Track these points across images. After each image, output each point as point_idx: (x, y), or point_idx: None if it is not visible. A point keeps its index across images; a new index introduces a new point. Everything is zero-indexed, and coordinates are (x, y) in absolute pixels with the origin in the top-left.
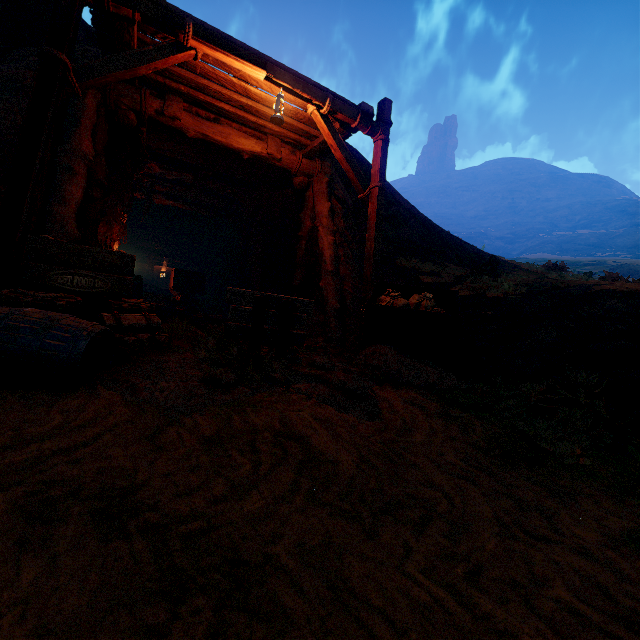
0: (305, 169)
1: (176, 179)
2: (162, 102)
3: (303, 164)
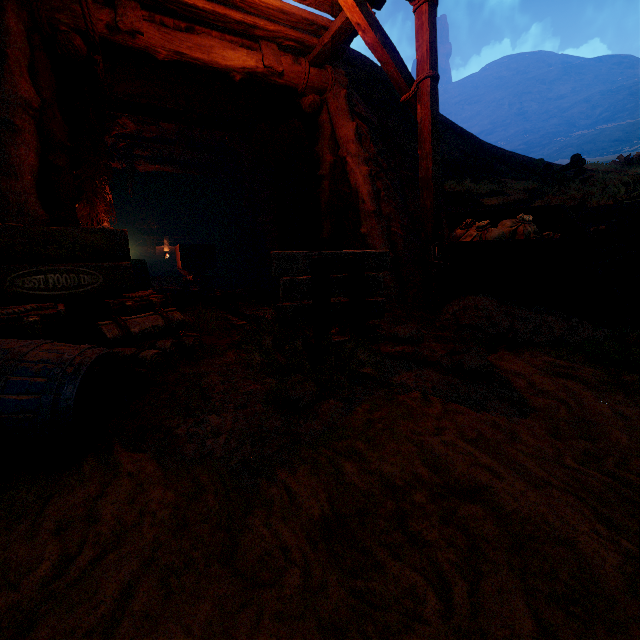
0: (315, 82)
1: (156, 137)
2: (112, 11)
3: (311, 76)
